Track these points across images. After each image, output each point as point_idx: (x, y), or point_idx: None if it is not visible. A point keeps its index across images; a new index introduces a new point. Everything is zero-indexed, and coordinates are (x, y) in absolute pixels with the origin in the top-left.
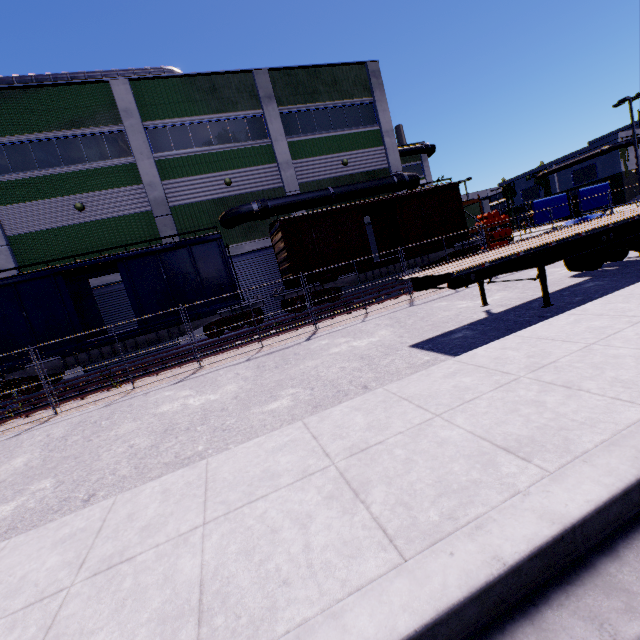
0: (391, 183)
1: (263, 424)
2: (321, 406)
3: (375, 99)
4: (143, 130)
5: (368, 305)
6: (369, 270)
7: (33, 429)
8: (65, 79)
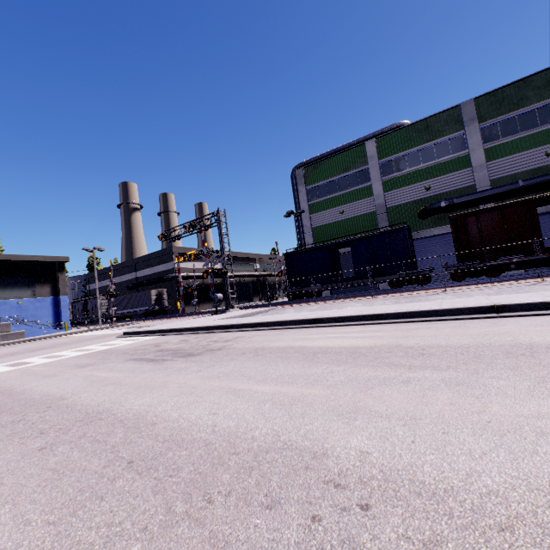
0: None
1: None
2: None
3: None
4: (378, 165)
5: (501, 281)
6: (536, 254)
7: (308, 306)
8: (345, 147)
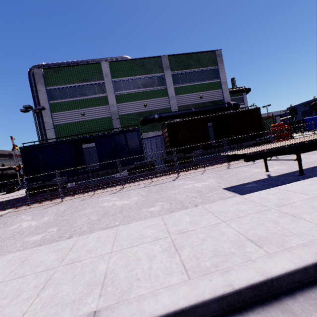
0: (224, 107)
1: (145, 216)
2: (173, 212)
3: (218, 67)
4: (111, 82)
5: (206, 166)
6: (209, 149)
7: (52, 206)
8: (84, 62)
